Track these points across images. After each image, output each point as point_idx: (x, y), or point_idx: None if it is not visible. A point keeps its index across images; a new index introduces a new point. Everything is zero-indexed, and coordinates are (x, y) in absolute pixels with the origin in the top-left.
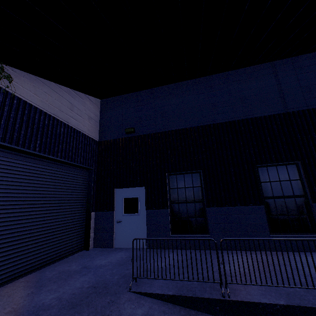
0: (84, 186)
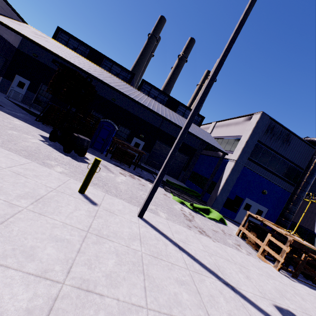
0: (1, 64)
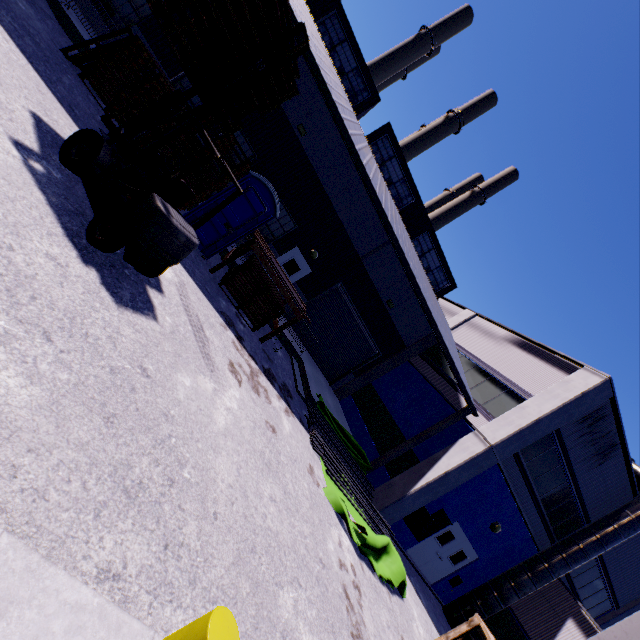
0: None
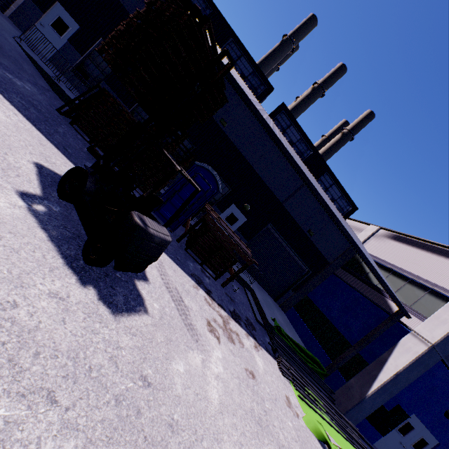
0: None
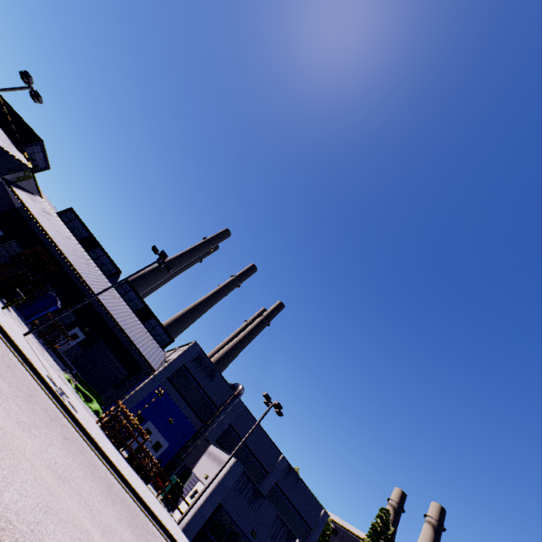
0: None
